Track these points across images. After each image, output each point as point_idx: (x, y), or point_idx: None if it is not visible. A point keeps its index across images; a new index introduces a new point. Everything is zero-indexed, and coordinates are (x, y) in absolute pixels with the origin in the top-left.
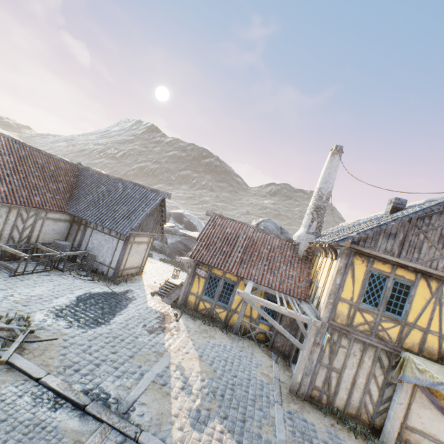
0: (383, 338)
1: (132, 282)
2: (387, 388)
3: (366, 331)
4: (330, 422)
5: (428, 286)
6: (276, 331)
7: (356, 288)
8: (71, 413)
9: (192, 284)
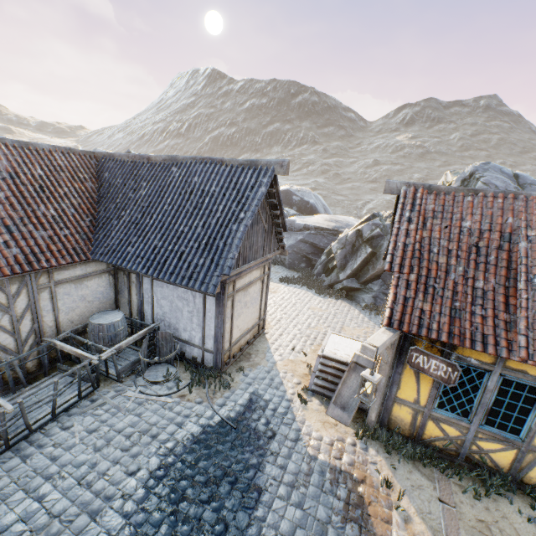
0: None
1: (253, 363)
2: None
3: None
4: None
5: None
6: None
7: None
8: None
9: (398, 382)
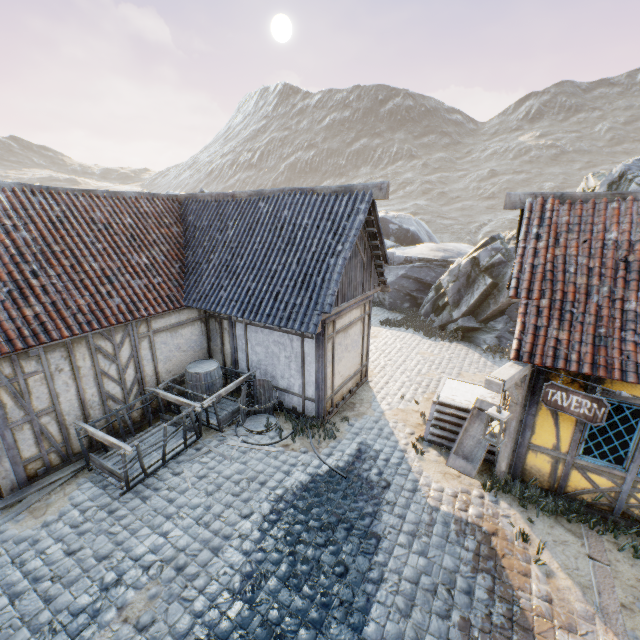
0: None
1: (358, 413)
2: None
3: None
4: None
5: None
6: None
7: None
8: None
9: (531, 426)
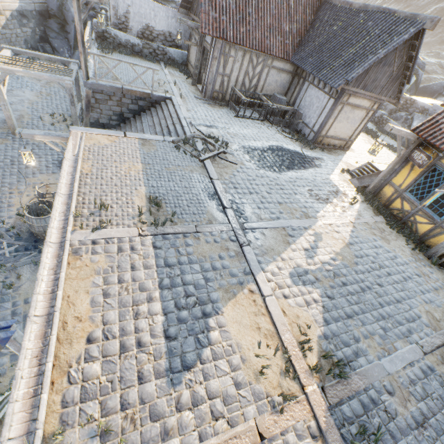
0: None
1: (330, 153)
2: None
3: None
4: None
5: None
6: None
7: None
8: (216, 206)
9: (397, 173)
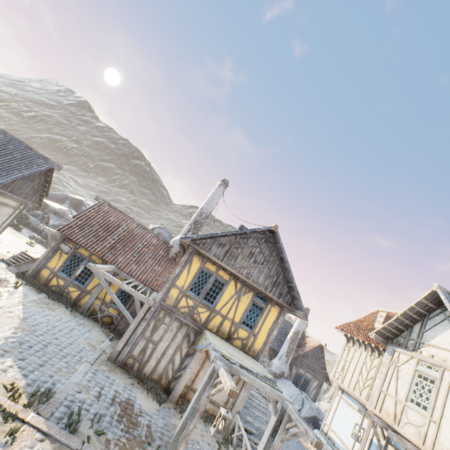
0: (196, 319)
1: None
2: (187, 358)
3: (186, 313)
4: (132, 382)
5: (235, 286)
6: (123, 315)
7: (188, 279)
8: None
9: (51, 259)
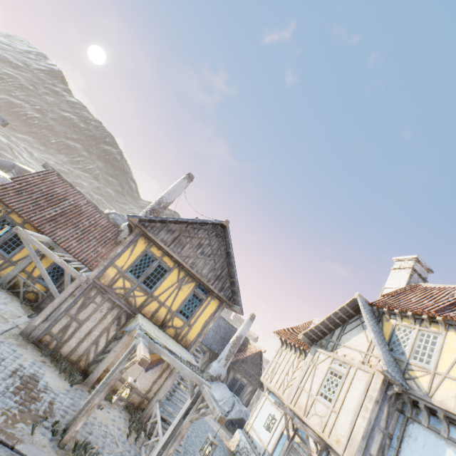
0: (131, 302)
1: None
2: (114, 341)
3: (121, 295)
4: (44, 360)
5: (178, 274)
6: (51, 293)
7: (130, 260)
8: None
9: None
